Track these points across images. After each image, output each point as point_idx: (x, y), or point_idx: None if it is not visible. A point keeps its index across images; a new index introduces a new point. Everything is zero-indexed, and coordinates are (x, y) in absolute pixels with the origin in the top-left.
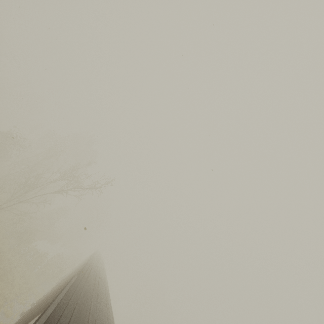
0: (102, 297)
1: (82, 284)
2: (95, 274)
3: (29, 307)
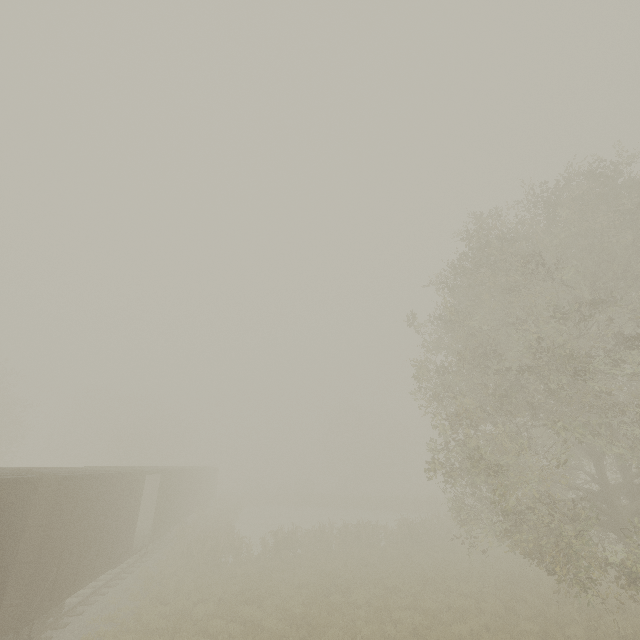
0: None
1: None
2: None
3: None
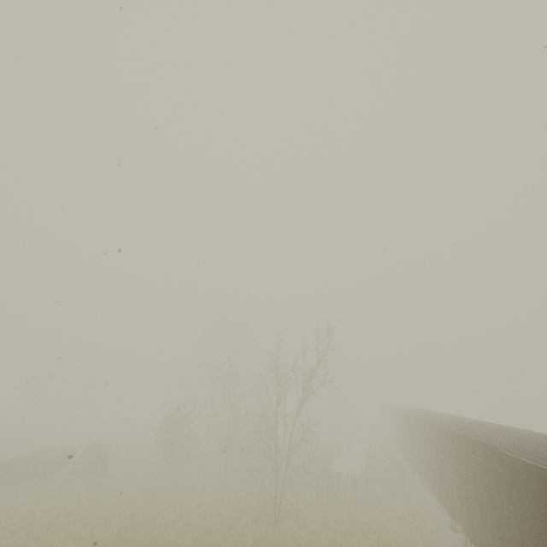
0: (544, 437)
1: (527, 451)
2: (469, 426)
3: (445, 535)
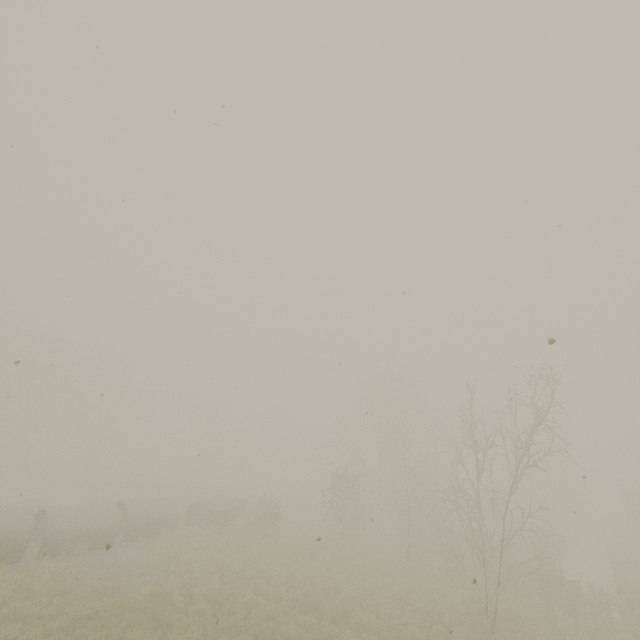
0: None
1: None
2: None
3: None
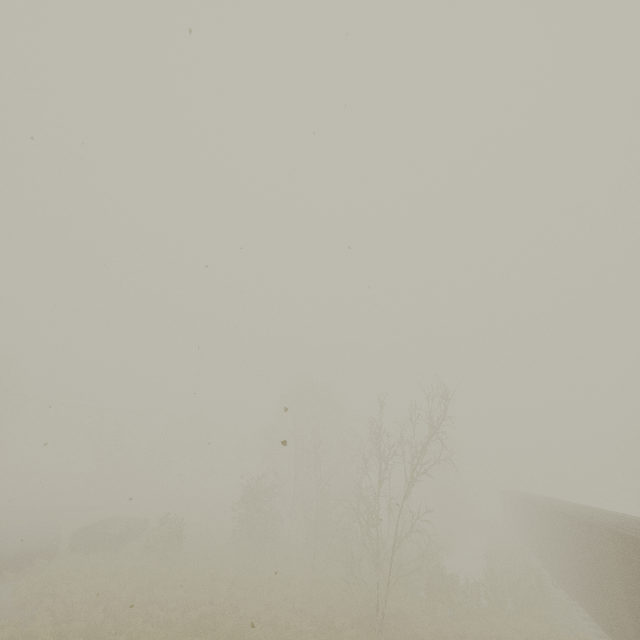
0: None
1: None
2: None
3: None
